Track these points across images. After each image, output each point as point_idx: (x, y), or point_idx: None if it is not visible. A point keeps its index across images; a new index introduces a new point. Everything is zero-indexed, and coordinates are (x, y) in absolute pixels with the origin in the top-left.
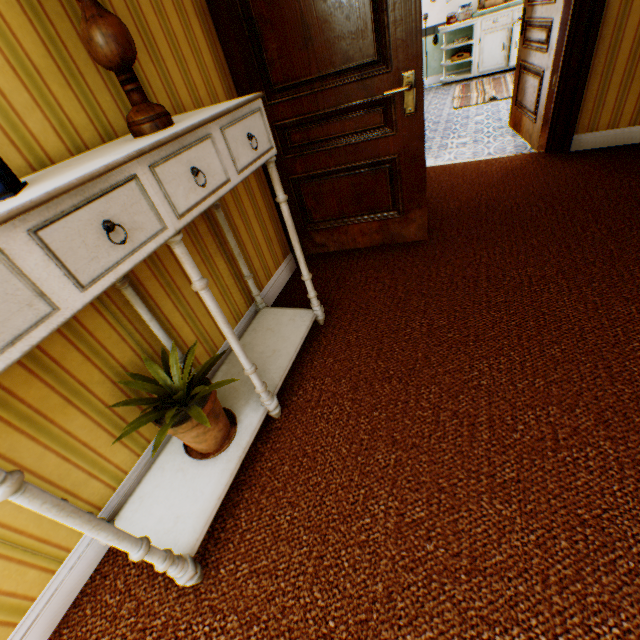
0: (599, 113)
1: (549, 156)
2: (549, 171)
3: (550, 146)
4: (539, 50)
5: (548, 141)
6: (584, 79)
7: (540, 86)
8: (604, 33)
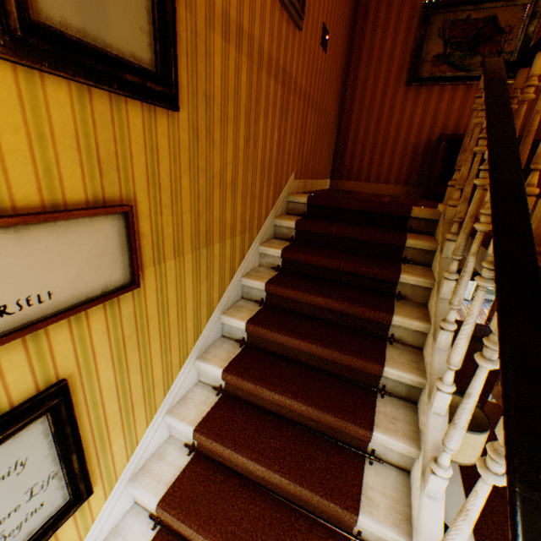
0: None
1: None
2: None
3: None
4: None
5: None
6: None
7: None
8: None
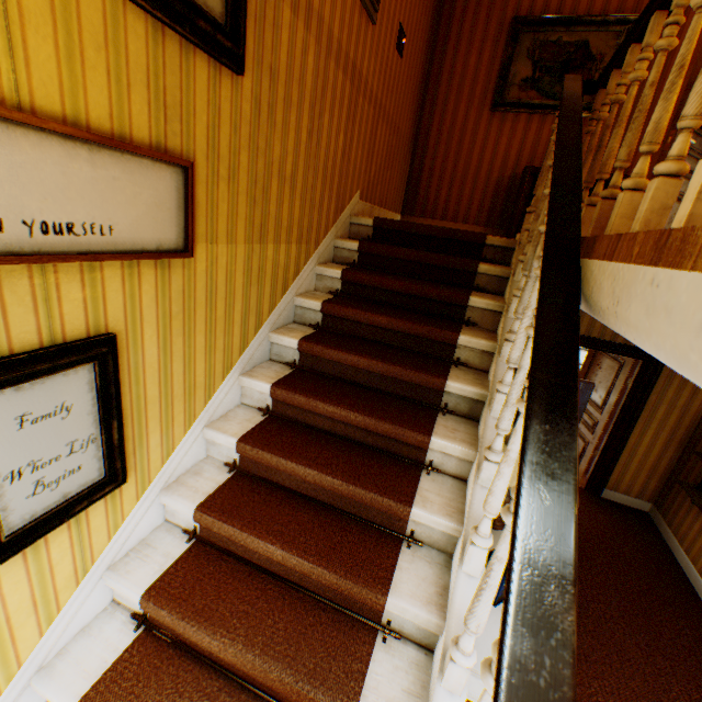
0: (619, 483)
1: (587, 493)
2: (591, 510)
3: (588, 487)
4: (586, 427)
5: (587, 483)
6: (614, 463)
7: (585, 448)
8: (626, 446)
